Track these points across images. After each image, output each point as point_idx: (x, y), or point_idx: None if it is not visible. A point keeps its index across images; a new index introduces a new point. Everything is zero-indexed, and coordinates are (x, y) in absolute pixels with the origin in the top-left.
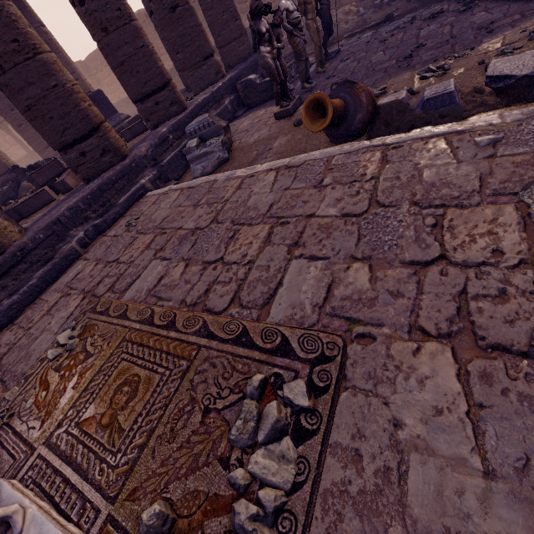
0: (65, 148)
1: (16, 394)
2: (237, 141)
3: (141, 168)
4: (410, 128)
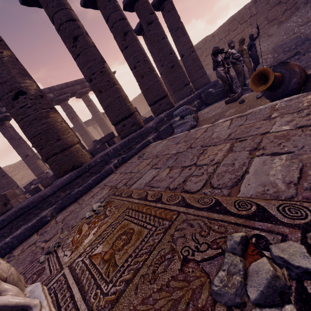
0: (117, 123)
1: (65, 235)
2: (201, 117)
3: (149, 132)
4: None
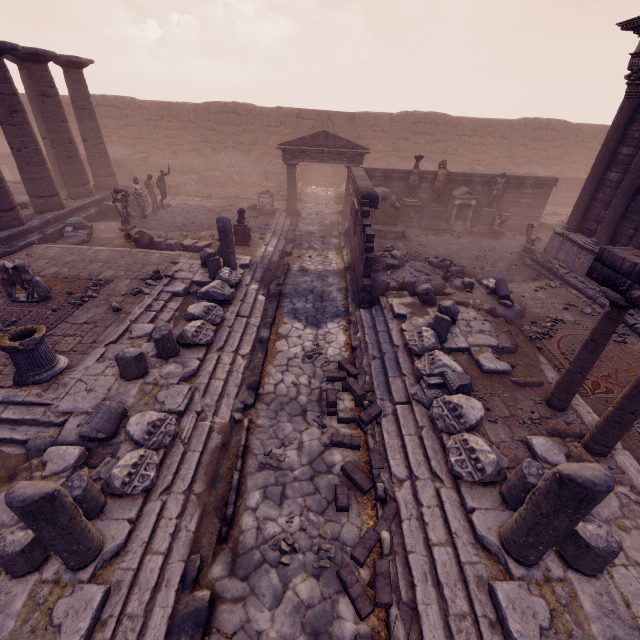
0: None
1: None
2: (96, 234)
3: (32, 232)
4: (161, 250)
